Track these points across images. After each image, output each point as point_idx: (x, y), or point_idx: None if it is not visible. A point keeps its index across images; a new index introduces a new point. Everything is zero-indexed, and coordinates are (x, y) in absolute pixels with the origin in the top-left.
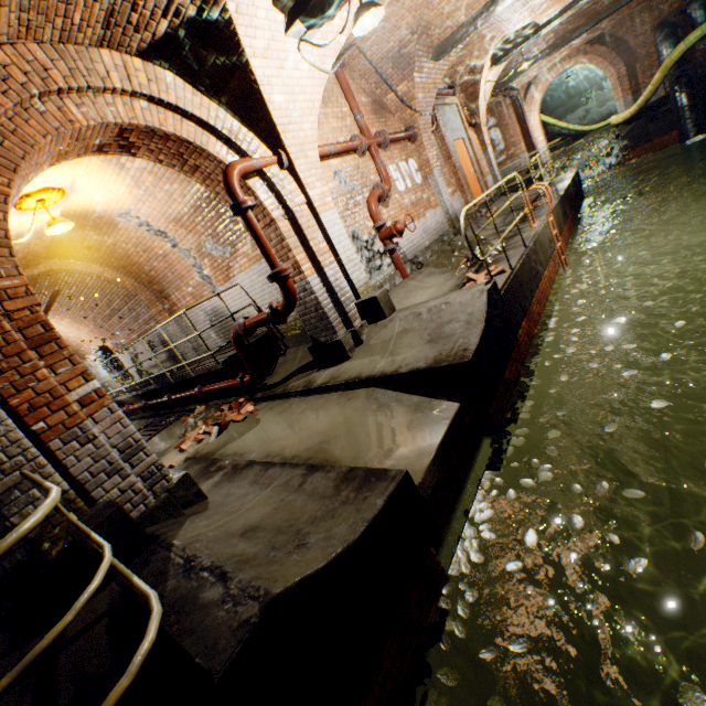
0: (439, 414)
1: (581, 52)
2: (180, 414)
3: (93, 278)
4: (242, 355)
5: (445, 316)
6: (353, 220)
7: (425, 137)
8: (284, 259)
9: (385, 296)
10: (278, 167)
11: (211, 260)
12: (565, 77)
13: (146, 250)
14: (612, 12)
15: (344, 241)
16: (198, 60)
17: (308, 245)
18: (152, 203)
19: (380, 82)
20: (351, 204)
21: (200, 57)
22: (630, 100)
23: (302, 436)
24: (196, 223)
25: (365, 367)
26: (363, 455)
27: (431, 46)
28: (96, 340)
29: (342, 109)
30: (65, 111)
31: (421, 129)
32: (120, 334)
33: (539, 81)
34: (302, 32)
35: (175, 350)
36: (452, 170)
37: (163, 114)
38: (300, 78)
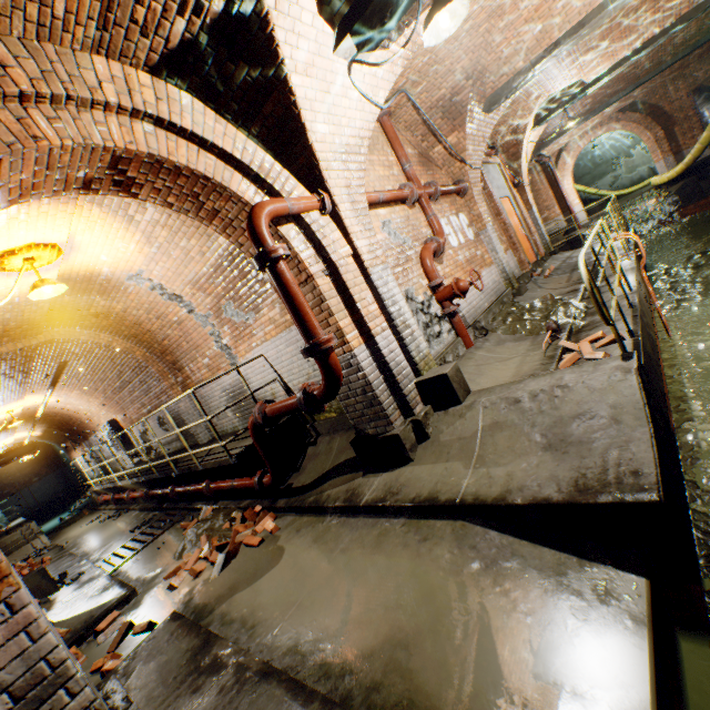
0: (615, 602)
1: (613, 119)
2: (183, 512)
3: (102, 348)
4: (261, 450)
5: (564, 406)
6: (405, 277)
7: (475, 191)
8: (322, 326)
9: (457, 372)
10: (318, 211)
11: (231, 327)
12: (590, 147)
13: (159, 317)
14: (652, 76)
15: (399, 301)
16: (223, 77)
17: (354, 307)
18: (166, 263)
19: (426, 133)
20: (402, 259)
21: (226, 74)
22: (672, 161)
23: (353, 611)
24: (216, 284)
25: (441, 481)
26: (485, 699)
27: (484, 96)
28: (106, 413)
29: (388, 158)
30: (28, 124)
31: (472, 182)
32: (130, 408)
33: (571, 148)
34: (355, 50)
35: (181, 436)
36: (502, 227)
37: (174, 141)
38: (349, 108)
